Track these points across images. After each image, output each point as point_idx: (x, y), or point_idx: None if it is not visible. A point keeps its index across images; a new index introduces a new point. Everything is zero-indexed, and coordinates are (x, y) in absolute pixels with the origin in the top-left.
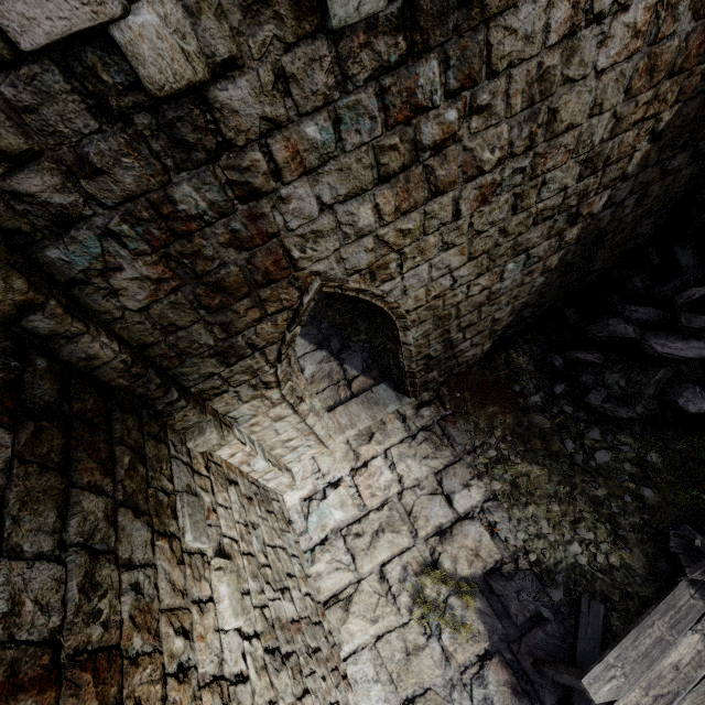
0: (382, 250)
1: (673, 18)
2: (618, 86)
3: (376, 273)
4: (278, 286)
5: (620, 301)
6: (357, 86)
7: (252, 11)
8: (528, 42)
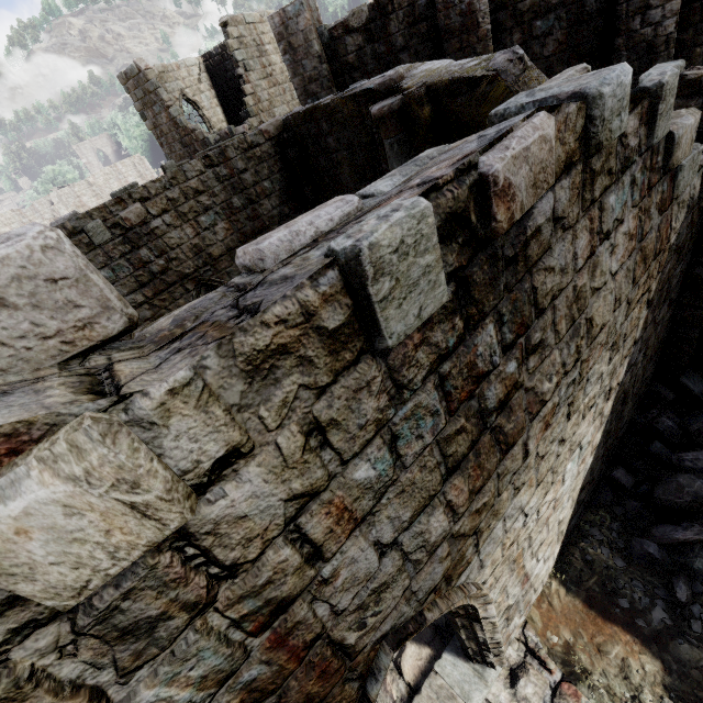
0: (458, 545)
1: (648, 218)
2: (627, 279)
3: (451, 574)
4: (326, 702)
5: (666, 448)
6: (414, 389)
7: (264, 372)
8: (563, 273)
